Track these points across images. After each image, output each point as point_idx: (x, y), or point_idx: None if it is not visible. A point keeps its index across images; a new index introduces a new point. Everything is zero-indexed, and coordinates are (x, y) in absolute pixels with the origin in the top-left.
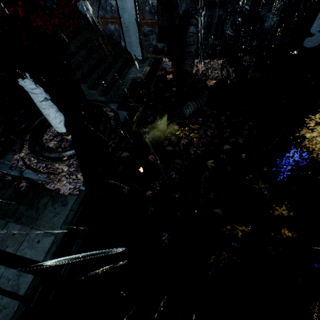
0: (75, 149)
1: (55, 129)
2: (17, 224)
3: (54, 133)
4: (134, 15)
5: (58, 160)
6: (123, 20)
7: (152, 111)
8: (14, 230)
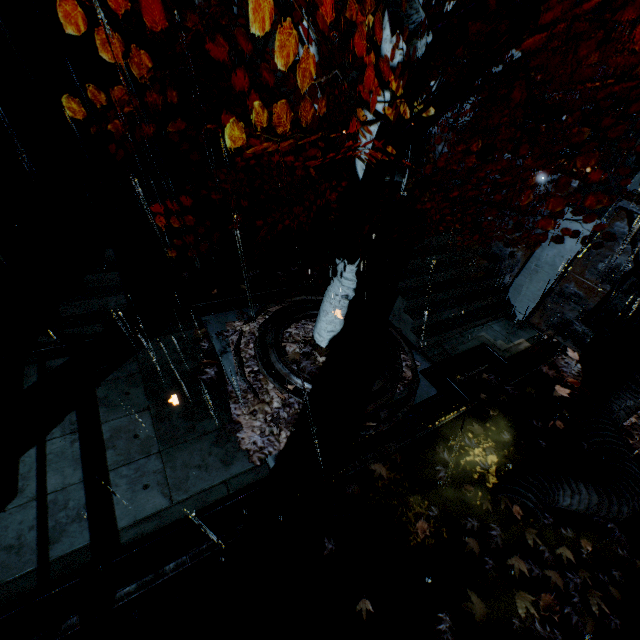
0: (313, 386)
1: (314, 331)
2: (153, 423)
3: (308, 334)
4: (567, 260)
5: (279, 381)
6: (539, 253)
7: (483, 428)
8: (142, 430)
